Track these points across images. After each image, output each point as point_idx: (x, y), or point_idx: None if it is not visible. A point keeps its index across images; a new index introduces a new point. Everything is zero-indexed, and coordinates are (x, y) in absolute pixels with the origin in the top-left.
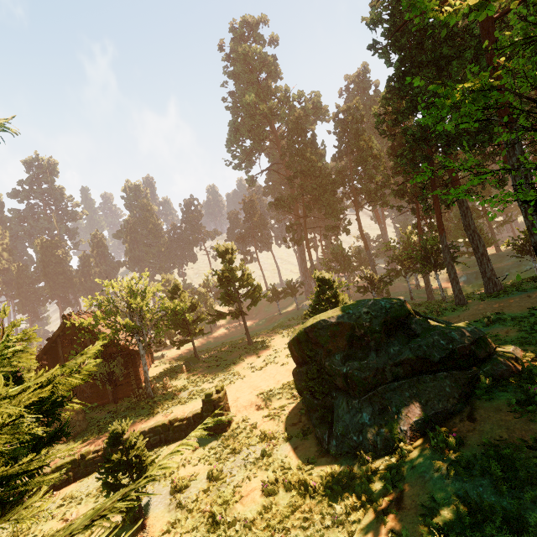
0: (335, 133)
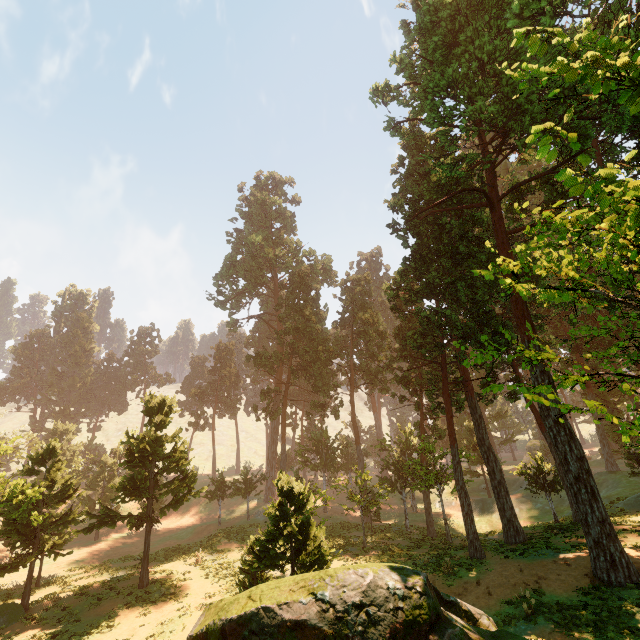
0: (341, 299)
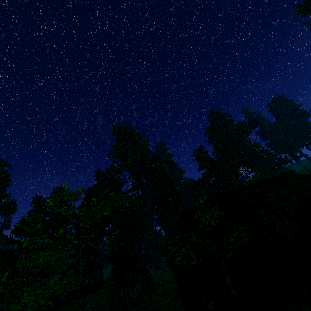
0: None
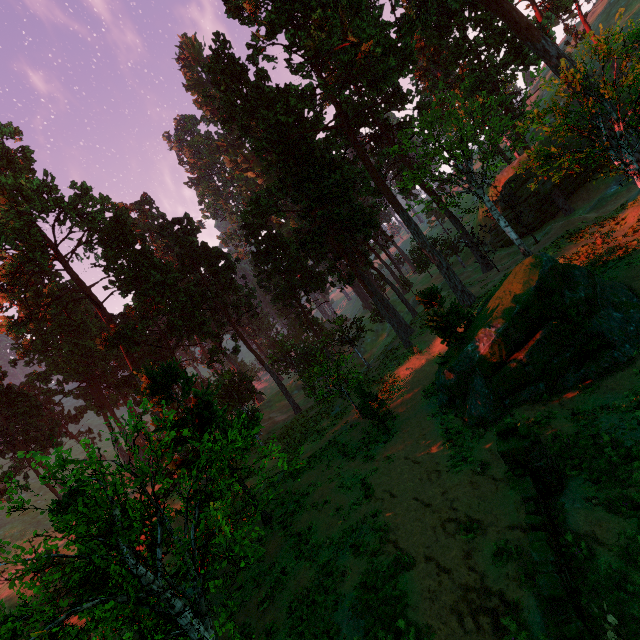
0: (177, 244)
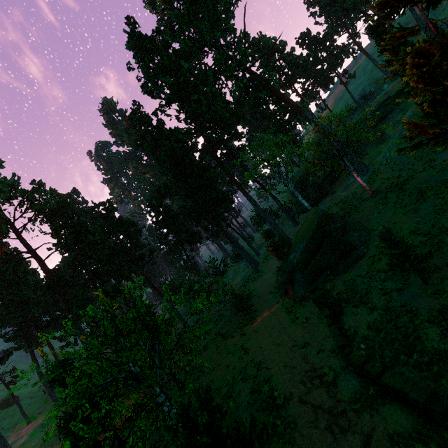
0: (102, 218)
